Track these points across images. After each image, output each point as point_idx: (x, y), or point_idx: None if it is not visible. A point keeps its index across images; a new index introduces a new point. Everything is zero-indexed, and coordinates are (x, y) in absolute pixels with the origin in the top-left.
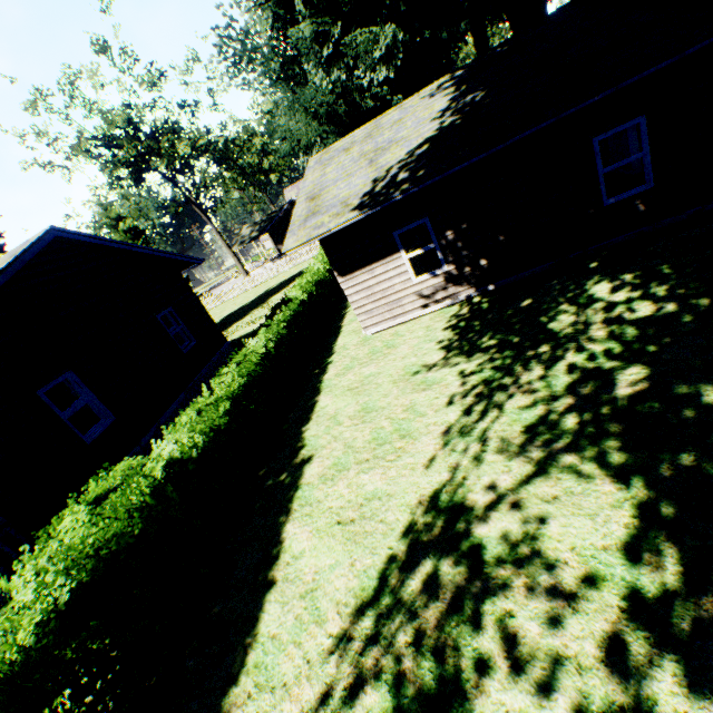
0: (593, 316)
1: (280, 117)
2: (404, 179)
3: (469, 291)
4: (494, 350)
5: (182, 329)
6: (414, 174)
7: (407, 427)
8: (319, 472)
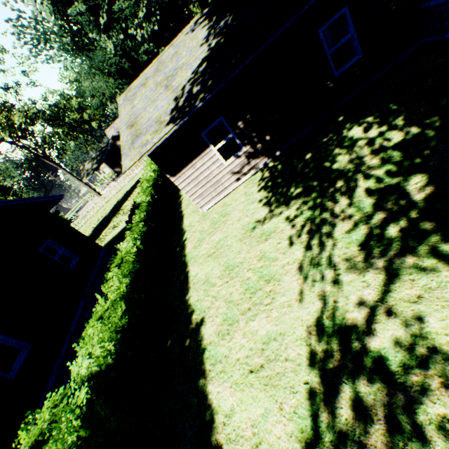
0: (362, 152)
1: (84, 81)
2: (199, 91)
3: (264, 160)
4: (303, 195)
5: (63, 251)
6: (205, 85)
7: (267, 272)
8: (215, 331)
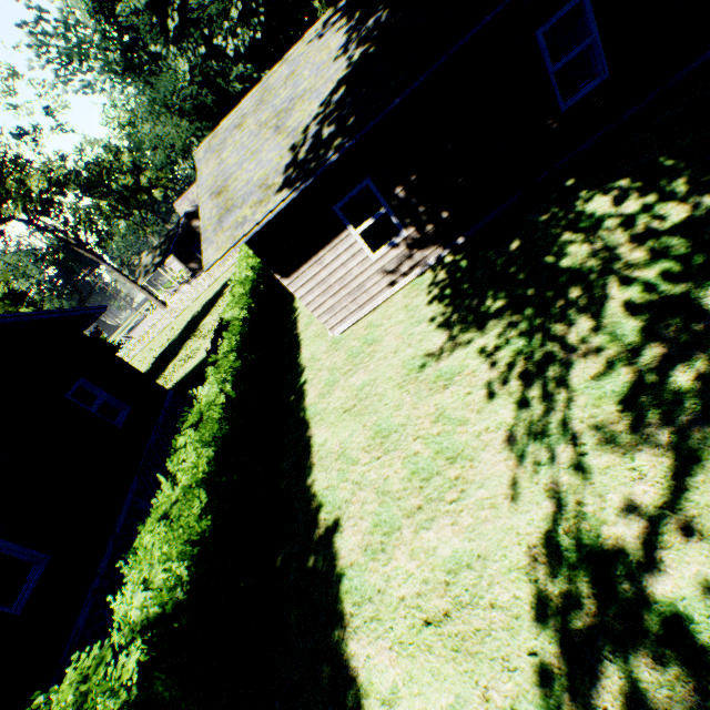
0: (612, 238)
1: (142, 125)
2: (333, 134)
3: (437, 252)
4: (508, 312)
5: (106, 399)
6: (343, 124)
7: (450, 444)
8: (359, 543)
